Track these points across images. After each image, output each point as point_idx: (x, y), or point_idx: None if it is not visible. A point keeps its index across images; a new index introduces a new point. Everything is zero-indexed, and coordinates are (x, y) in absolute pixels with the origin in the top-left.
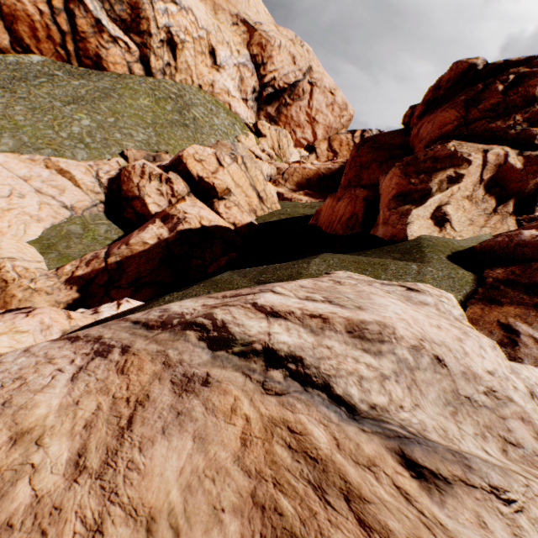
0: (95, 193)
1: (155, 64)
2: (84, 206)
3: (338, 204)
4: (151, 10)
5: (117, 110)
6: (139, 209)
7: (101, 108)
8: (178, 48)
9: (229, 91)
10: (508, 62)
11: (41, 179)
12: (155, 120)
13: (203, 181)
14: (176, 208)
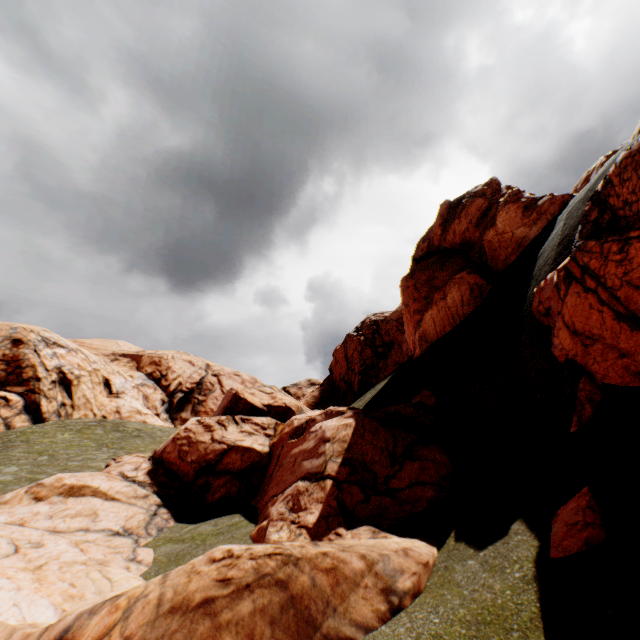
0: (142, 498)
1: (47, 407)
2: (140, 521)
3: (447, 299)
4: (37, 357)
5: (40, 449)
6: (240, 463)
7: (14, 455)
8: (74, 384)
9: (139, 410)
10: (461, 196)
11: (43, 515)
12: (99, 442)
13: (273, 408)
14: (298, 418)
